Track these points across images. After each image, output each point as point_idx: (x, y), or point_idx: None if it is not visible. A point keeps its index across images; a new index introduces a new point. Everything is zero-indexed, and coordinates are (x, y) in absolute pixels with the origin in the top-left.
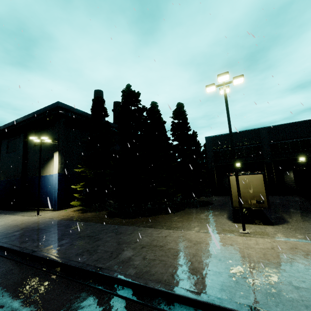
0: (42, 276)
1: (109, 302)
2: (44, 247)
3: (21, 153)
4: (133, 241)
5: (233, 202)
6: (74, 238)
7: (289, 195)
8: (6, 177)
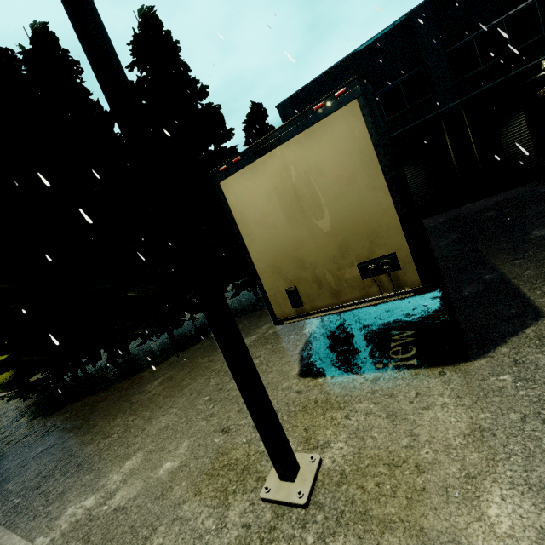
0: None
1: None
2: None
3: None
4: None
5: (268, 299)
6: None
7: (521, 184)
8: None
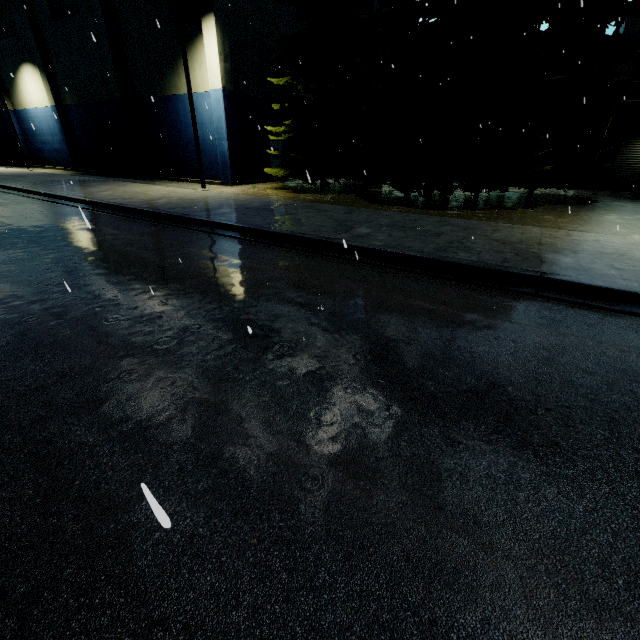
0: (406, 276)
1: (635, 323)
2: (337, 235)
3: (99, 19)
4: (531, 242)
5: None
6: (375, 228)
7: None
8: (77, 96)
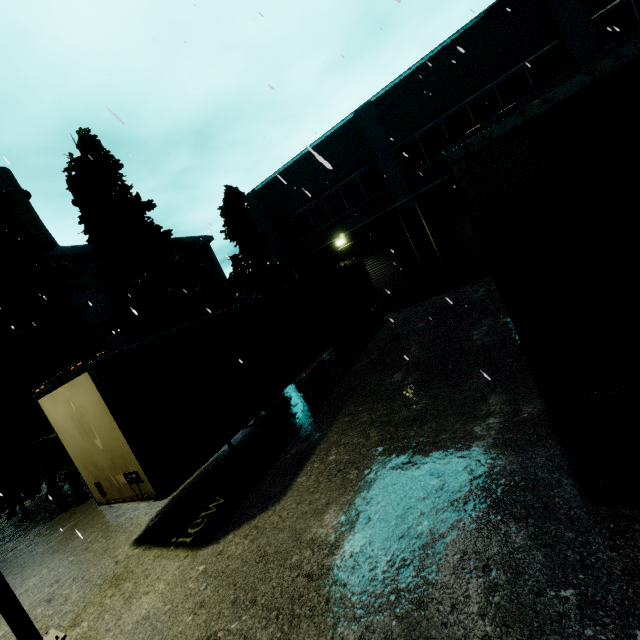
0: None
1: None
2: None
3: None
4: None
5: (88, 487)
6: None
7: (480, 278)
8: None
